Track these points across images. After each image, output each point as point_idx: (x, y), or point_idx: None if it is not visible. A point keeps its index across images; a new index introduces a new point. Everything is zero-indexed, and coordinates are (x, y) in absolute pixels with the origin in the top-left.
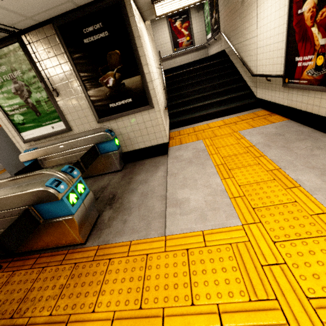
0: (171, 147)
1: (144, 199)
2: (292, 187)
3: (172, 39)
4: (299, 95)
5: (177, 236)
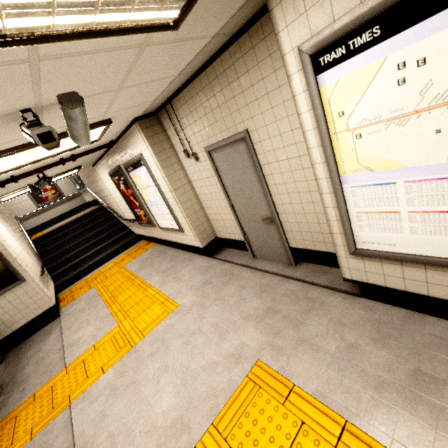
0: (63, 308)
1: (41, 362)
2: (147, 288)
3: (31, 196)
4: (149, 229)
5: (75, 360)
